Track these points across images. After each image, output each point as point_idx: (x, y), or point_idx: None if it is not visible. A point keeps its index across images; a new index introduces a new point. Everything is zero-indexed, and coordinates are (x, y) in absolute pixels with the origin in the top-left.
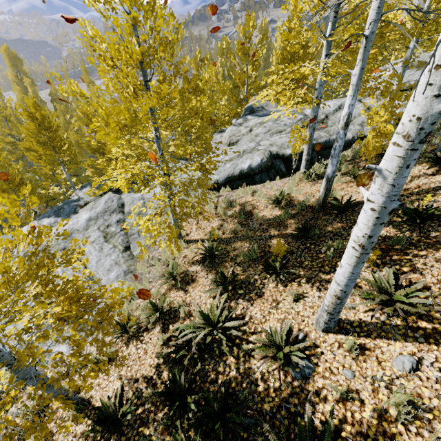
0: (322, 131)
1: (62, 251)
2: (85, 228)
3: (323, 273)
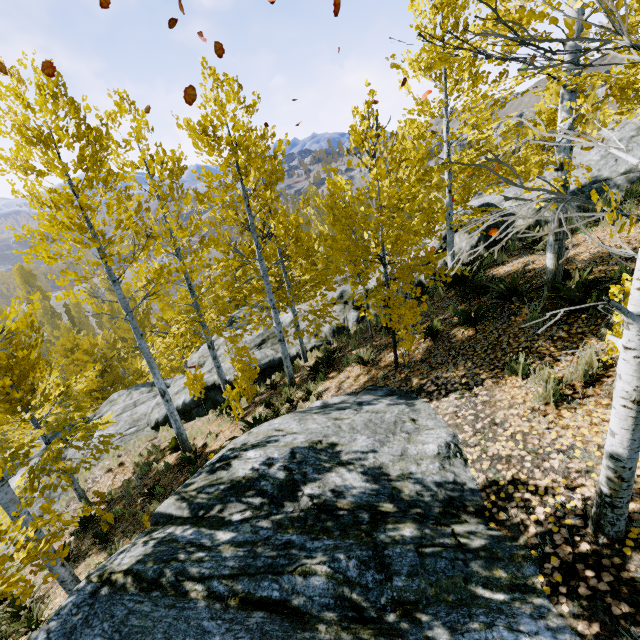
0: (276, 346)
1: None
2: None
3: (126, 538)
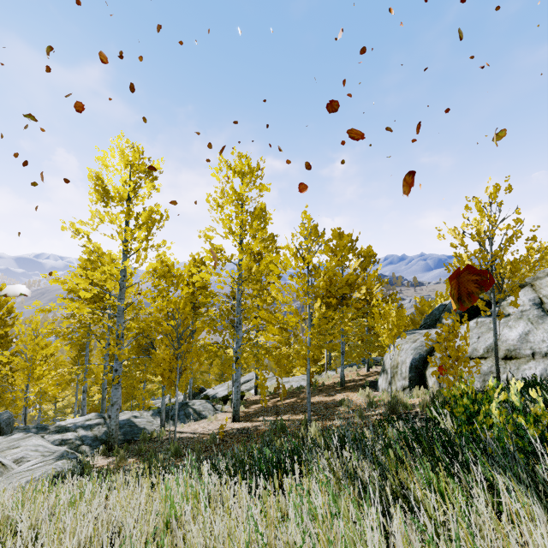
0: None
1: None
2: None
3: None
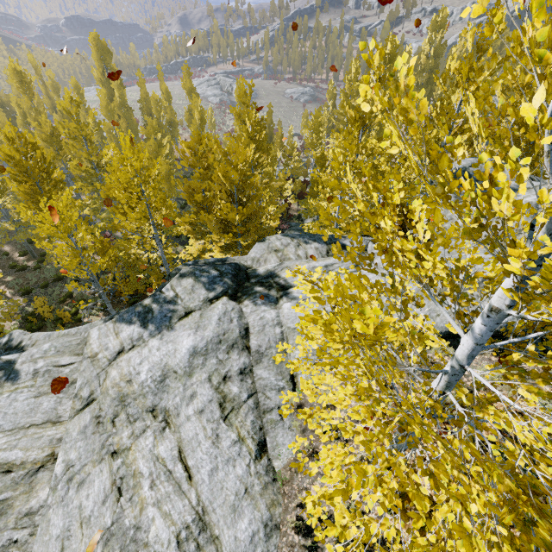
0: None
1: (149, 415)
2: (187, 371)
3: None
